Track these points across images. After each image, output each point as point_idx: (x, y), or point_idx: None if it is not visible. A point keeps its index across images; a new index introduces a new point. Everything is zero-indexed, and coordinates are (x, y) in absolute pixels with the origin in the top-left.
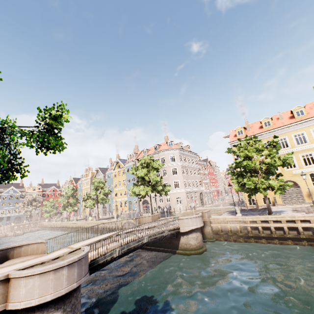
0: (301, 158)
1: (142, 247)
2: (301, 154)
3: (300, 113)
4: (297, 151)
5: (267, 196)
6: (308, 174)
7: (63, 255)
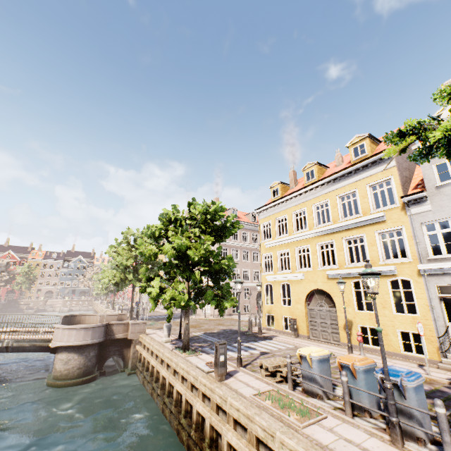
0: (346, 246)
1: None
2: (347, 238)
3: (361, 150)
4: (339, 232)
5: (289, 316)
6: (351, 282)
7: None
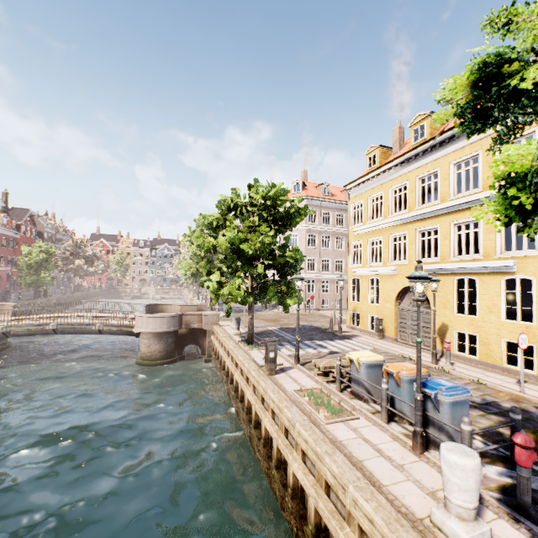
0: (454, 233)
1: (58, 333)
2: (457, 223)
3: None
4: (448, 214)
5: (376, 315)
6: (454, 279)
7: (5, 320)
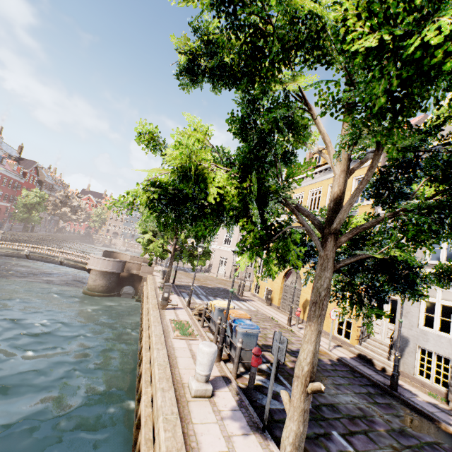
0: None
1: (29, 258)
2: None
3: None
4: None
5: (270, 287)
6: None
7: None
